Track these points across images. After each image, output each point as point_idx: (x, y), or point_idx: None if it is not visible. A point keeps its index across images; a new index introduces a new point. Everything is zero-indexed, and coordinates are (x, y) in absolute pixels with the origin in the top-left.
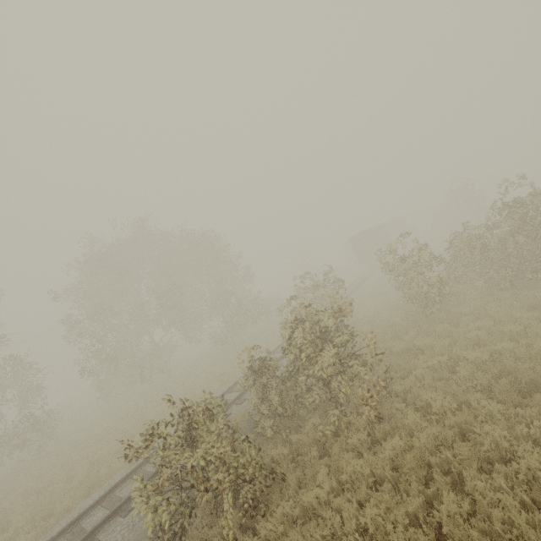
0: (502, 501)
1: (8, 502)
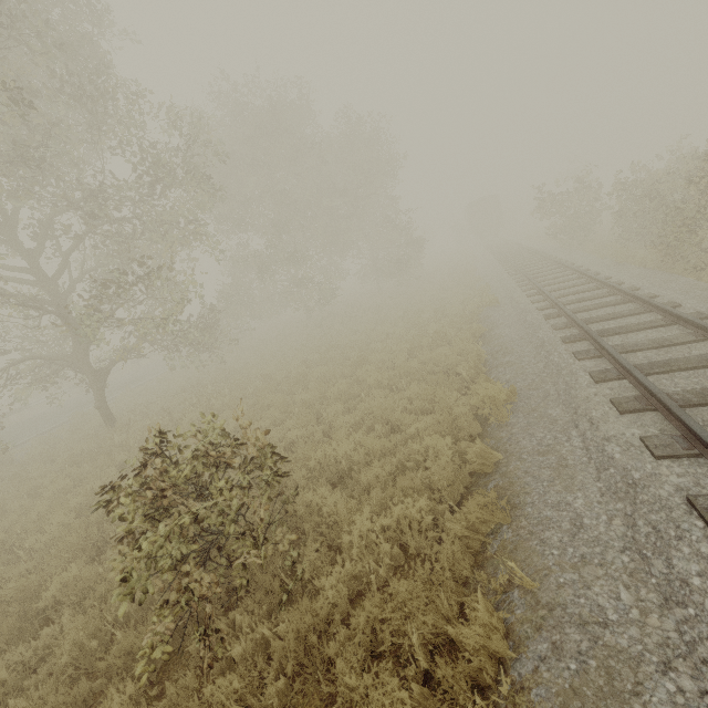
0: None
1: (303, 368)
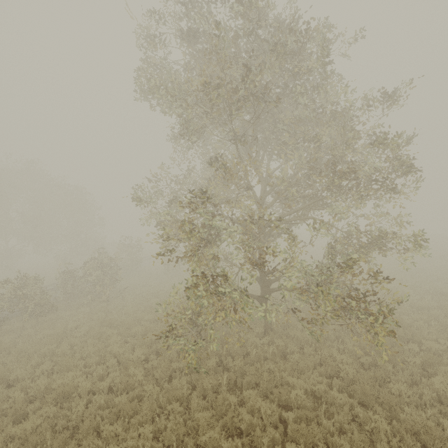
0: (114, 315)
1: None
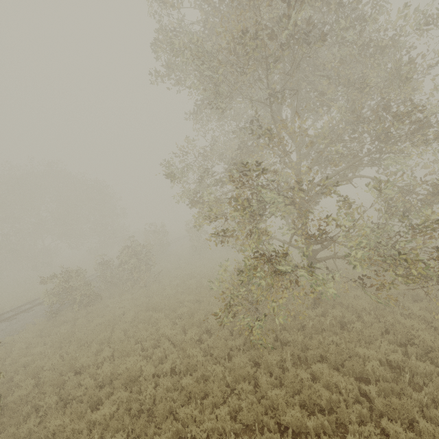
0: (156, 299)
1: None
